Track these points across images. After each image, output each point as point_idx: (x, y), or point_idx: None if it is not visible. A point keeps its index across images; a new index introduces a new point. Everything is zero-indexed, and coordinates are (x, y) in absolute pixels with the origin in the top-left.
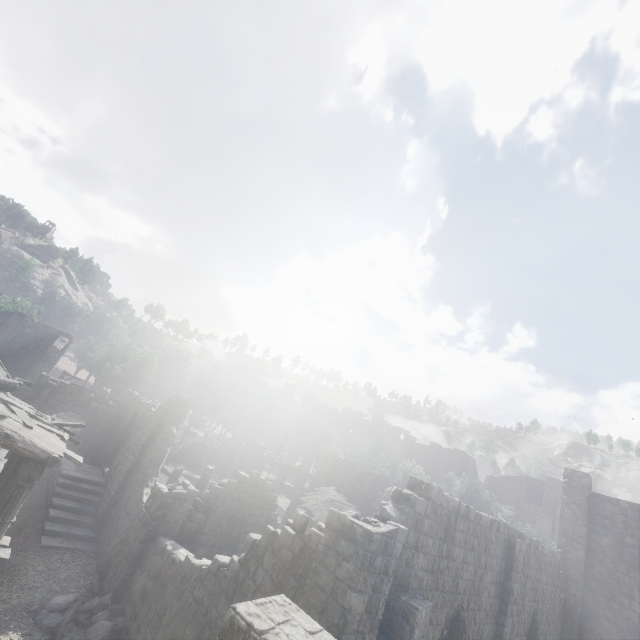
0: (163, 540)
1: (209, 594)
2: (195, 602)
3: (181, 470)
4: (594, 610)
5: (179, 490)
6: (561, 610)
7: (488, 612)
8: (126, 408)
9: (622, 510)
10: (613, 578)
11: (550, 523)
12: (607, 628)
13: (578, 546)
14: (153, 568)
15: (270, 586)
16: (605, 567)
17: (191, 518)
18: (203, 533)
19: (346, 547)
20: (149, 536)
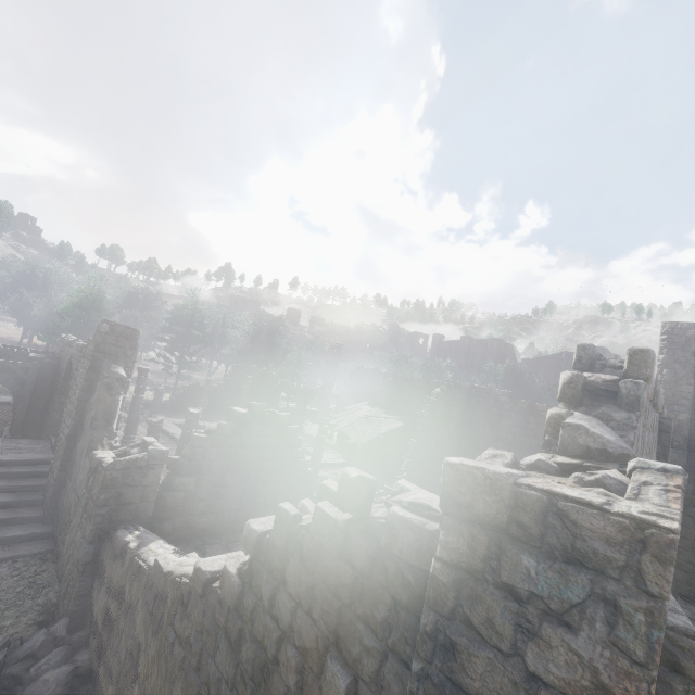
0: (121, 535)
1: (198, 632)
2: (178, 643)
3: (160, 422)
4: None
5: (133, 455)
6: None
7: None
8: (60, 358)
9: None
10: None
11: None
12: None
13: (680, 409)
14: (113, 580)
15: (311, 637)
16: None
17: (171, 487)
18: (199, 500)
19: (548, 579)
20: (101, 531)
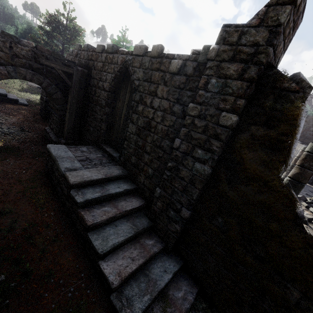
0: None
1: None
2: None
3: None
4: None
5: None
6: None
7: None
8: (91, 68)
9: None
10: None
11: None
12: None
13: None
14: None
15: None
16: None
17: None
18: None
19: None
20: None
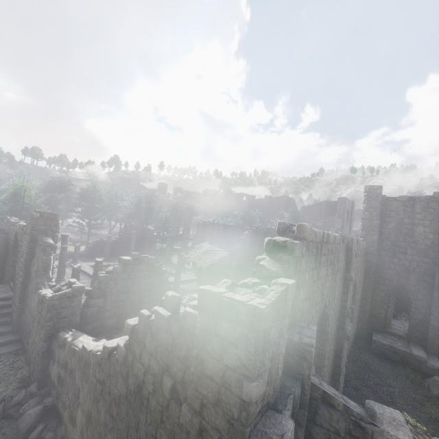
0: (62, 335)
1: (108, 376)
2: (99, 383)
3: (79, 267)
4: (382, 266)
5: (63, 291)
6: (364, 272)
7: (338, 298)
8: (9, 233)
9: (403, 203)
10: (395, 245)
11: (341, 223)
12: (390, 273)
13: (374, 233)
14: (60, 359)
15: (157, 368)
16: (390, 241)
17: (89, 305)
18: (106, 311)
19: (229, 330)
20: (50, 334)
